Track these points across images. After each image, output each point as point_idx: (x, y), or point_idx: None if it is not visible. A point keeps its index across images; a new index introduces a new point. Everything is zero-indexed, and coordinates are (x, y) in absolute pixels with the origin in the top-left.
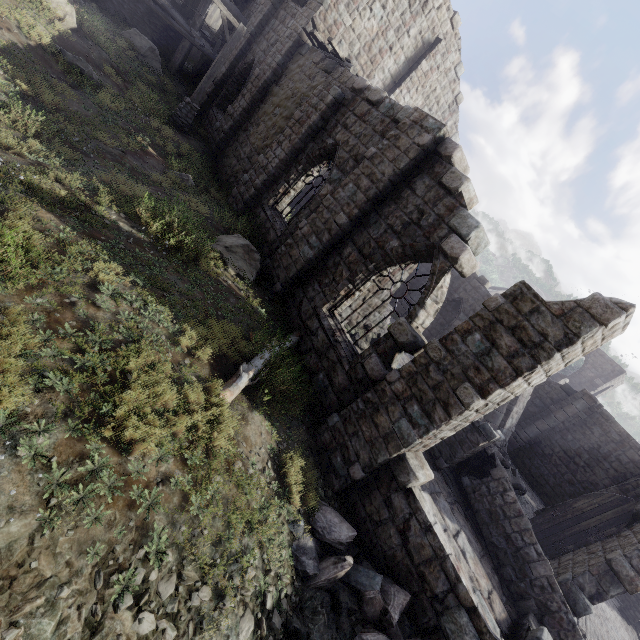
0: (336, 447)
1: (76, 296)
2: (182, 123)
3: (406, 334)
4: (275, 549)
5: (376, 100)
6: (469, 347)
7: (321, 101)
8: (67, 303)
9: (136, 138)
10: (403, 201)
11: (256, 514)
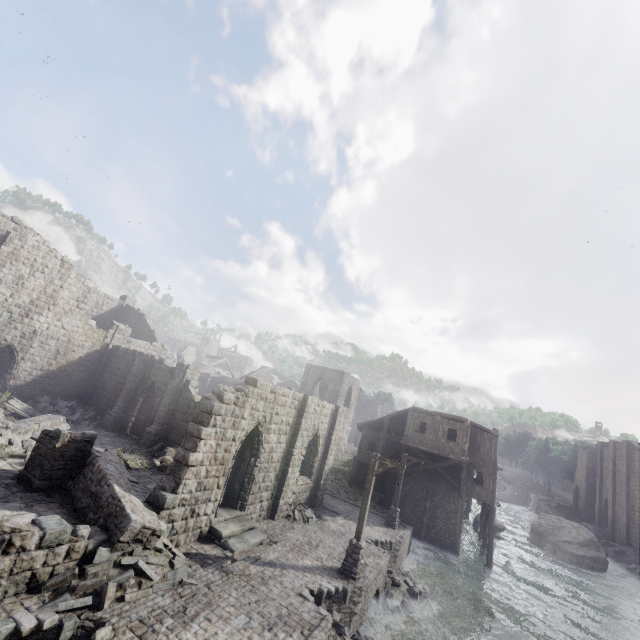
0: None
1: None
2: None
3: None
4: None
5: None
6: None
7: None
8: None
9: None
10: None
11: None
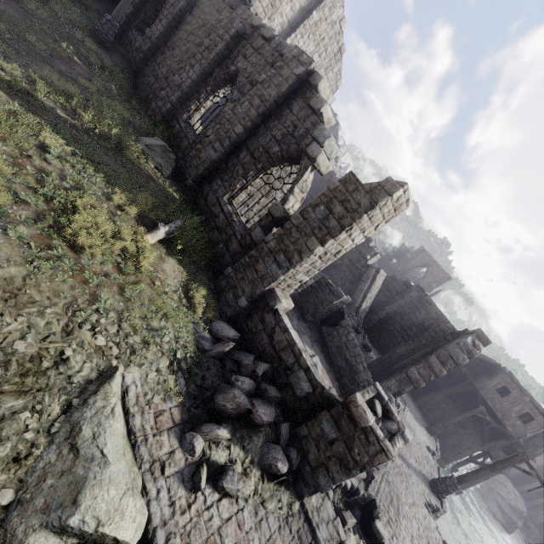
0: (229, 289)
1: (31, 152)
2: (104, 39)
3: (280, 211)
4: (183, 332)
5: (269, 37)
6: (317, 215)
7: (226, 33)
8: (25, 155)
9: (62, 45)
10: (283, 118)
11: (170, 309)
